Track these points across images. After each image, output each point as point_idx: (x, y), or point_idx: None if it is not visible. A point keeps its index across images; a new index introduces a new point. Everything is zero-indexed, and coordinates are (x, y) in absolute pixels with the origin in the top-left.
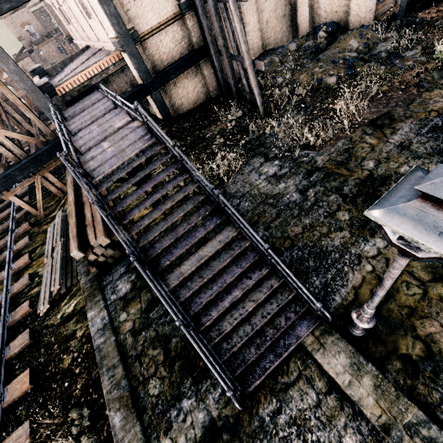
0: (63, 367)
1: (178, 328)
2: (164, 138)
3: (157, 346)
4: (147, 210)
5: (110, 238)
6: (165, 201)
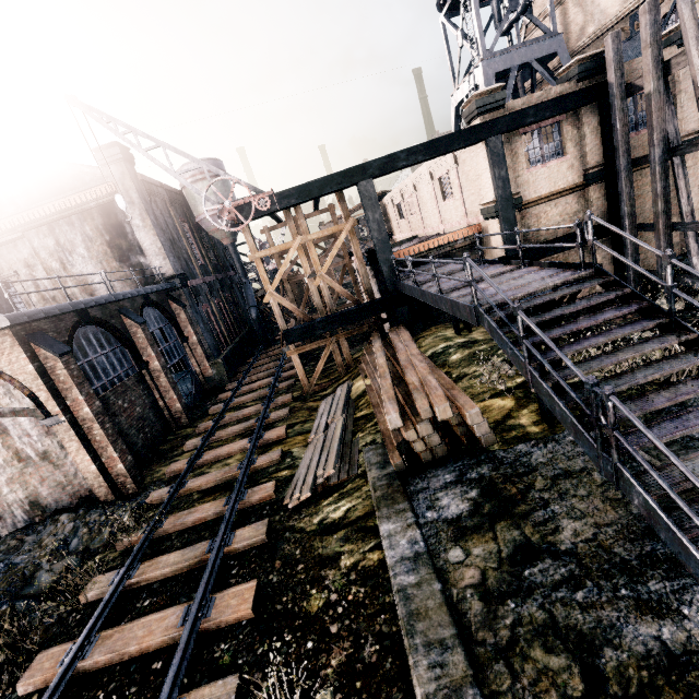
0: (308, 607)
1: (619, 629)
2: (627, 260)
3: (557, 648)
4: (503, 400)
5: (452, 411)
6: (615, 352)
